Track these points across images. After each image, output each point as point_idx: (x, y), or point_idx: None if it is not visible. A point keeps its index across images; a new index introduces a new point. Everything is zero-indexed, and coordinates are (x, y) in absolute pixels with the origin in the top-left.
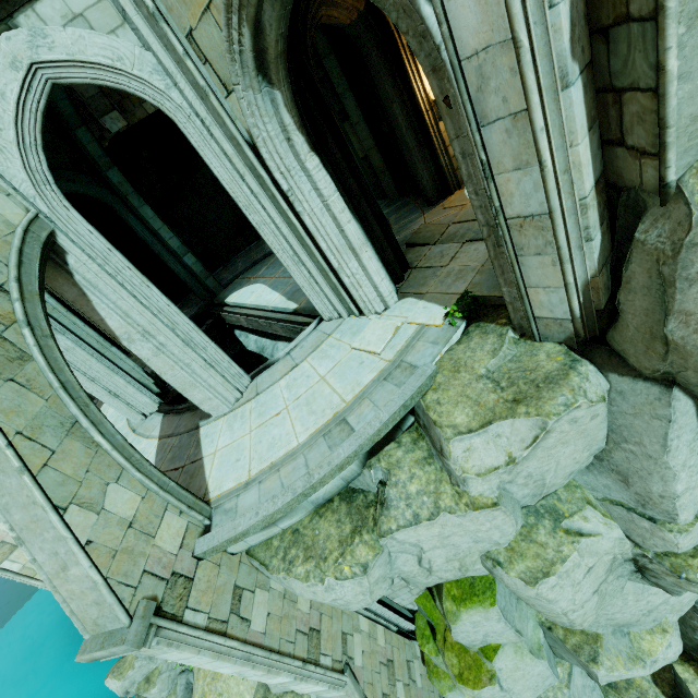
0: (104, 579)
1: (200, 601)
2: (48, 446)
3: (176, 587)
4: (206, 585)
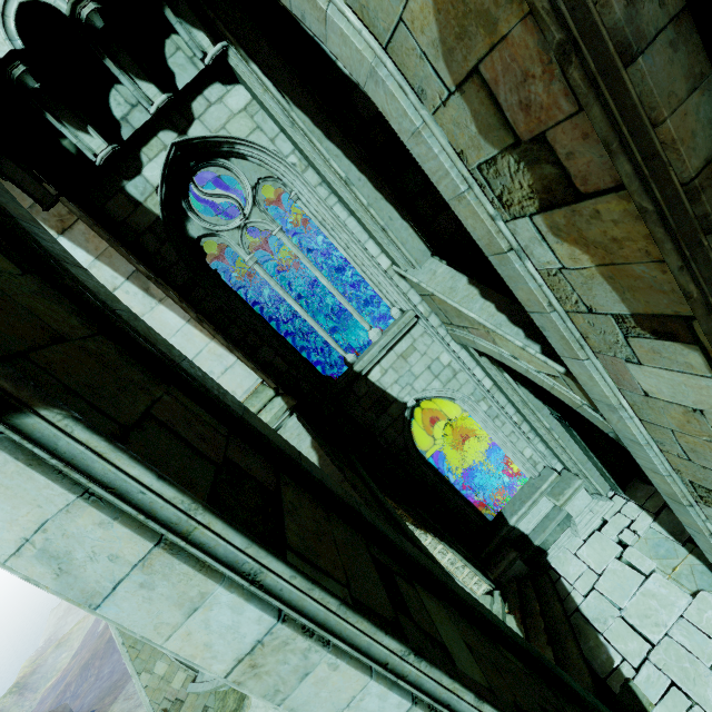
0: (149, 701)
1: (185, 711)
2: (139, 649)
3: (176, 704)
4: (190, 704)
